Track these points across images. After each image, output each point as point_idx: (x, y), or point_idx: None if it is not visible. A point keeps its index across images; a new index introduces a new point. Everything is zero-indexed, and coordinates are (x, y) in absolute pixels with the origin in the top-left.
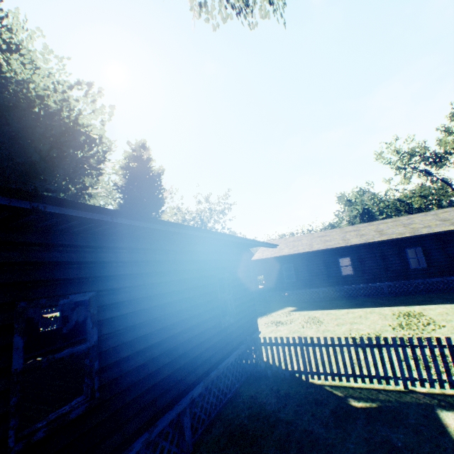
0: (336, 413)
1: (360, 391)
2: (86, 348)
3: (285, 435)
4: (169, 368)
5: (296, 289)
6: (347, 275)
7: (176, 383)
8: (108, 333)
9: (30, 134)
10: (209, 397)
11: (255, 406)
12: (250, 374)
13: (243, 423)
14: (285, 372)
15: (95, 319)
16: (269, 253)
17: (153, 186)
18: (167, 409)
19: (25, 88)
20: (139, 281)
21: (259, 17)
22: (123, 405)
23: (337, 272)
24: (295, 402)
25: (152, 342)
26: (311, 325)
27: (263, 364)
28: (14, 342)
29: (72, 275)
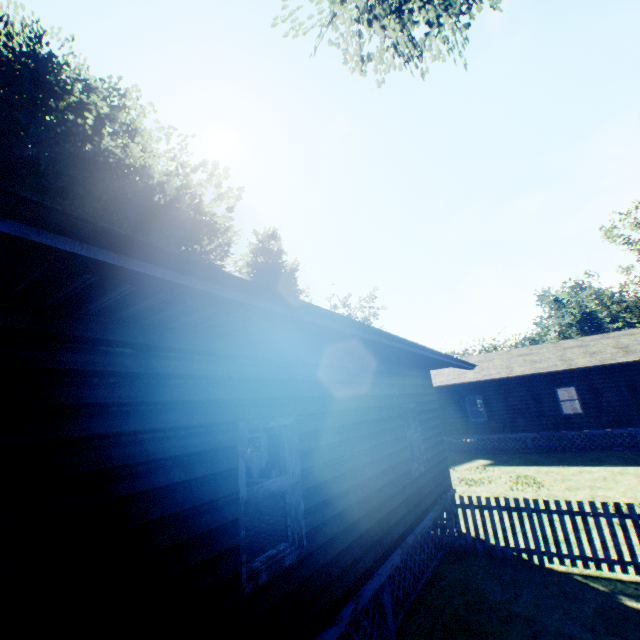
0: (604, 615)
1: (634, 586)
2: (291, 483)
3: (529, 635)
4: (364, 522)
5: (488, 433)
6: (572, 414)
7: (373, 544)
8: (308, 467)
9: (146, 228)
10: (405, 572)
11: (470, 593)
12: (449, 550)
13: (459, 613)
14: (505, 550)
15: (297, 449)
16: (445, 379)
17: (287, 287)
18: (366, 577)
19: (143, 175)
20: (330, 407)
21: (431, 61)
22: (327, 561)
23: (554, 408)
24: (531, 593)
25: (346, 485)
26: (525, 487)
27: (469, 536)
28: (239, 466)
29: (275, 394)
